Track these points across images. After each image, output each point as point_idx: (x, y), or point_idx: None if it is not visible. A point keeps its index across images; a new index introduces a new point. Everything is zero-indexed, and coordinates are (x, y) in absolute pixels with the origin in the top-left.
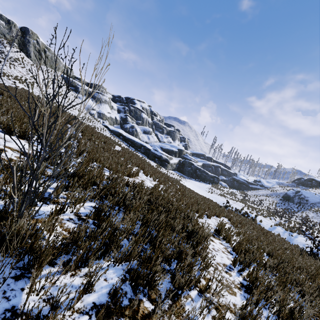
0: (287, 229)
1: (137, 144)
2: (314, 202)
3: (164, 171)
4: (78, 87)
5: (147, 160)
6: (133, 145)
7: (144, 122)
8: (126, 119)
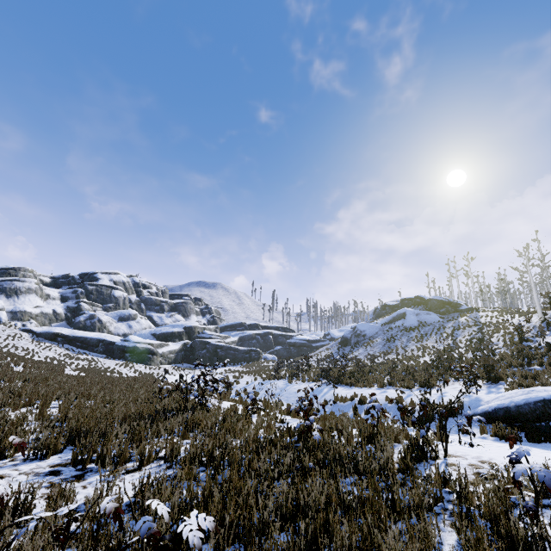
0: (264, 378)
1: (91, 342)
2: (373, 334)
3: (136, 368)
4: None
5: (103, 360)
6: (85, 346)
7: (119, 304)
8: (79, 308)
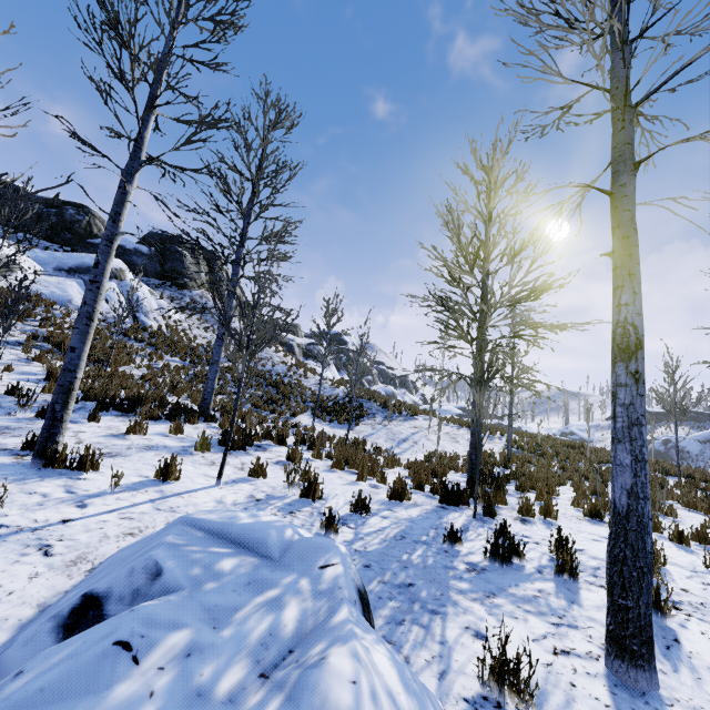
0: None
1: None
2: (698, 452)
3: None
4: (291, 344)
5: None
6: None
7: (374, 377)
8: (361, 382)
